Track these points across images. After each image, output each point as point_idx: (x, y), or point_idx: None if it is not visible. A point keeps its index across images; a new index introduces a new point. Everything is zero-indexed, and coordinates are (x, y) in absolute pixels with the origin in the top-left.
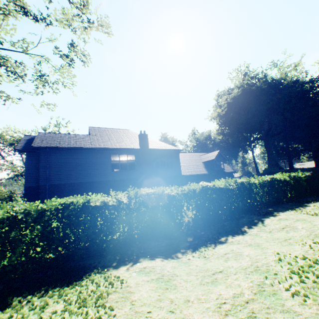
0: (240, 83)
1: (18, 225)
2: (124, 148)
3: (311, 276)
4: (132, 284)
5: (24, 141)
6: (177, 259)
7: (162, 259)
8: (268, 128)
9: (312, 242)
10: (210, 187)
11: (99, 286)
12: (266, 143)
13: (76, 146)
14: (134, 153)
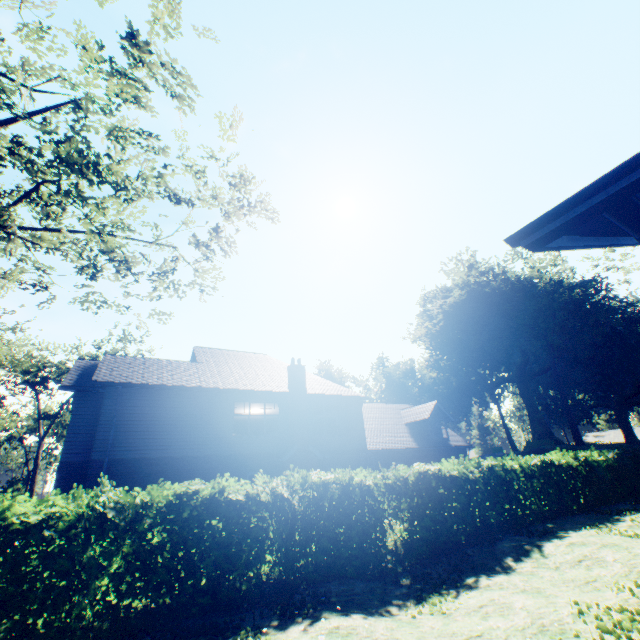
0: (463, 281)
1: (105, 532)
2: (261, 391)
3: (637, 636)
4: None
5: (78, 370)
6: (391, 616)
7: (364, 615)
8: (523, 360)
9: (634, 586)
10: (433, 472)
11: None
12: (523, 389)
13: (172, 383)
14: (278, 400)
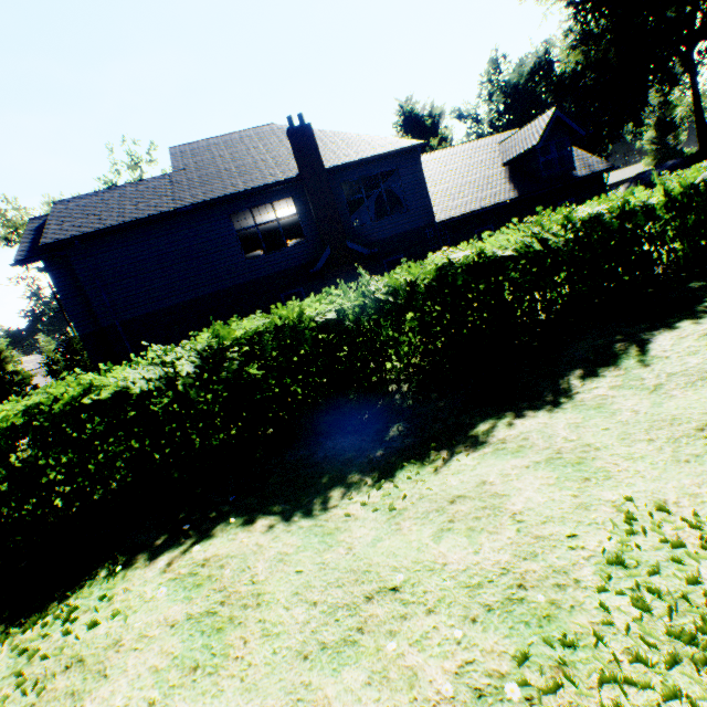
0: None
1: None
2: (257, 188)
3: None
4: (128, 639)
5: (30, 236)
6: (318, 516)
7: (275, 521)
8: None
9: None
10: (468, 261)
11: (69, 633)
12: None
13: (136, 218)
14: (288, 194)
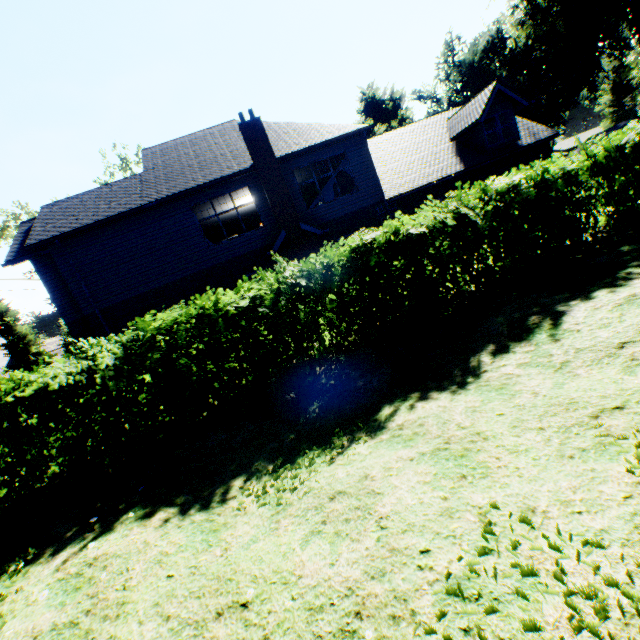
0: None
1: None
2: (215, 181)
3: None
4: None
5: (20, 238)
6: (213, 509)
7: (173, 514)
8: None
9: None
10: (383, 241)
11: None
12: None
13: (108, 216)
14: (244, 183)
